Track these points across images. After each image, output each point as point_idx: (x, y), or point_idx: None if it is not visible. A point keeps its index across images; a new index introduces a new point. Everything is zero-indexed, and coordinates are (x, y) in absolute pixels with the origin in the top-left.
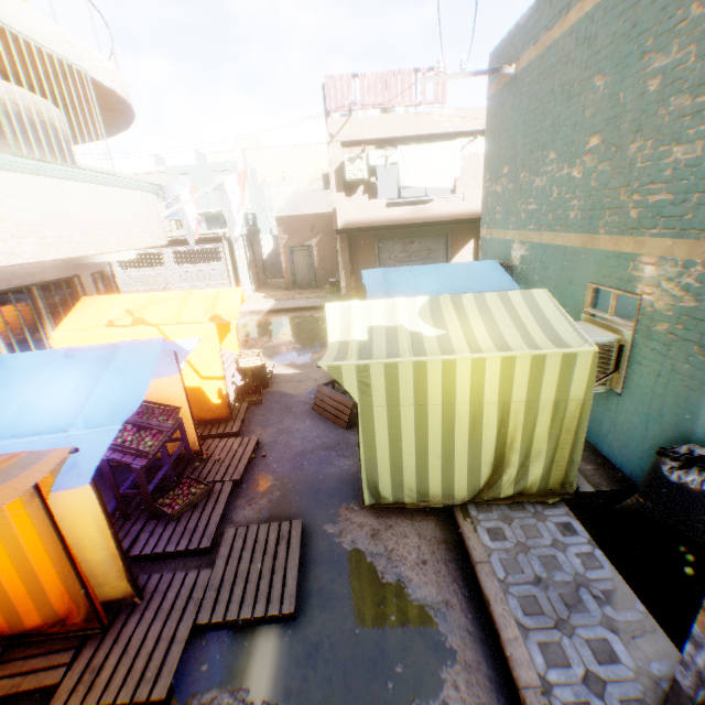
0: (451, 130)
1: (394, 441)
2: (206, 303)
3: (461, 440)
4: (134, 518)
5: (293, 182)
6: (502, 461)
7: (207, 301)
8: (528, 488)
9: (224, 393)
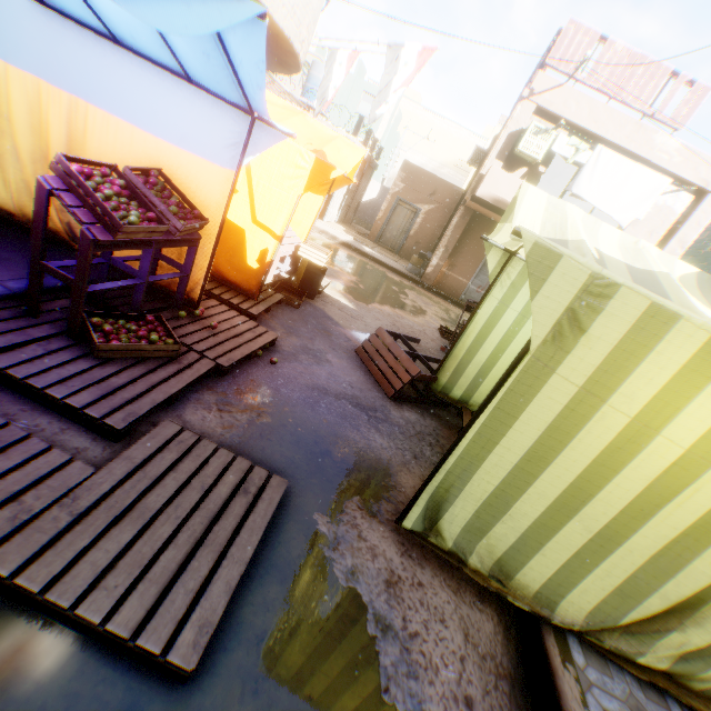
0: (663, 164)
1: (537, 457)
2: (314, 137)
3: (656, 530)
4: (45, 318)
5: (427, 154)
6: (691, 608)
7: (317, 136)
8: (690, 675)
9: (267, 259)
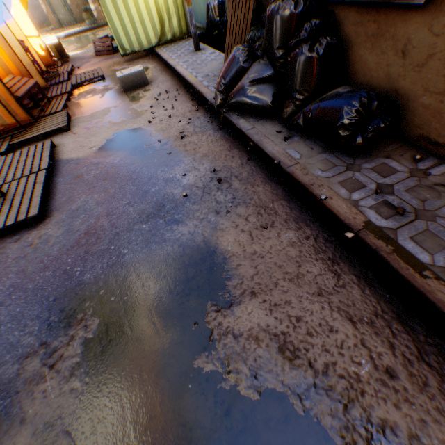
0: None
1: (119, 17)
2: None
3: (143, 12)
4: None
5: None
6: (163, 21)
7: None
8: (176, 35)
9: (44, 48)
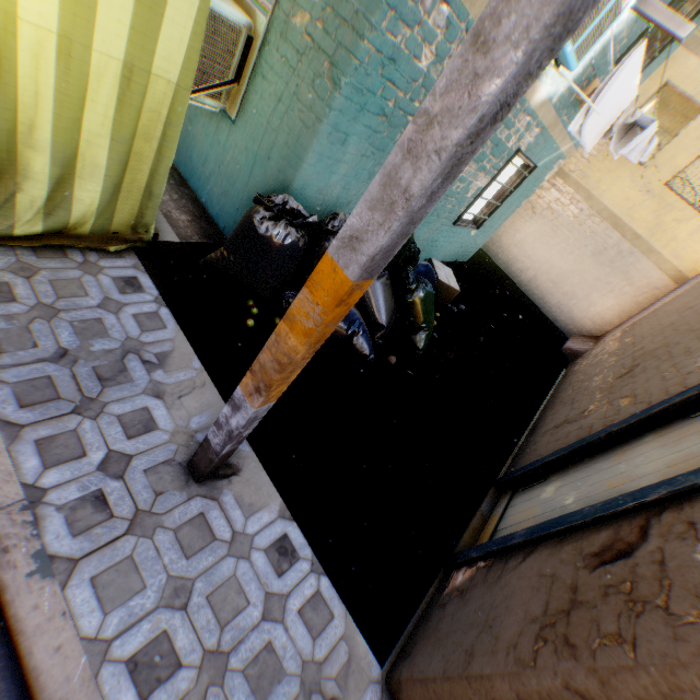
0: None
1: None
2: None
3: None
4: None
5: None
6: (15, 165)
7: None
8: (76, 226)
9: None
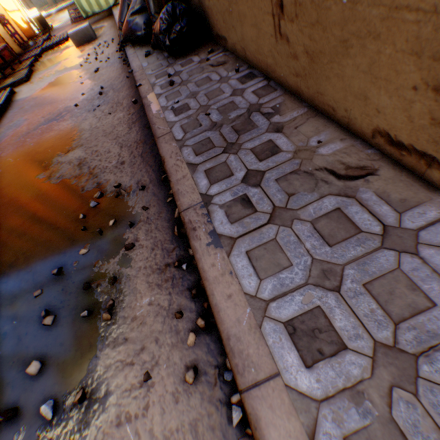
0: None
1: None
2: None
3: None
4: None
5: None
6: None
7: None
8: None
9: (26, 21)
